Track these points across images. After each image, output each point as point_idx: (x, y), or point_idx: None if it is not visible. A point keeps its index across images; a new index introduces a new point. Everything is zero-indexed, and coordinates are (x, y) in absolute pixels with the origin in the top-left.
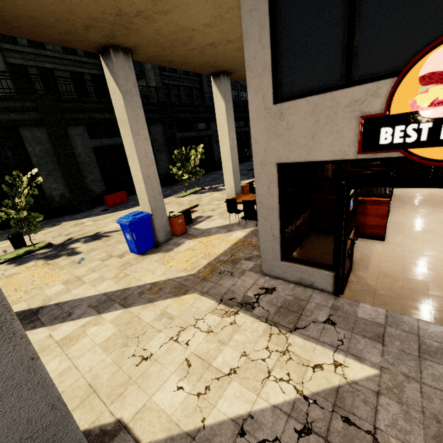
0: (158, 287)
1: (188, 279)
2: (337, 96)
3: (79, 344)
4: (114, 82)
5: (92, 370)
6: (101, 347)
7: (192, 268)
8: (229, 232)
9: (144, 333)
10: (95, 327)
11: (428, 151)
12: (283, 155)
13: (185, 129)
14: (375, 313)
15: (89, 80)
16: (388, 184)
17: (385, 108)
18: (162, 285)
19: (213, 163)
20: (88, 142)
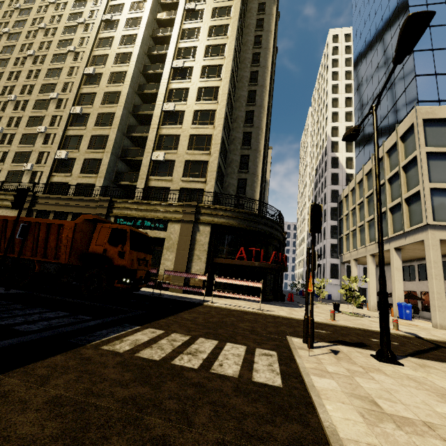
0: None
1: None
2: None
3: None
4: (398, 257)
5: None
6: None
7: None
8: (414, 319)
9: None
10: None
11: None
12: None
13: None
14: None
15: None
16: None
17: None
18: None
19: None
20: None
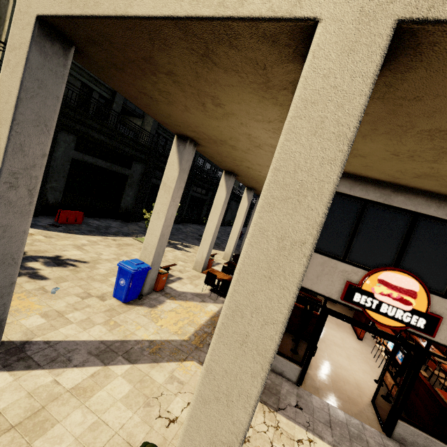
0: (158, 347)
1: (183, 345)
2: (337, 264)
3: (98, 397)
4: (177, 159)
5: (124, 427)
6: (123, 403)
7: (182, 333)
8: (204, 302)
9: (161, 394)
10: (107, 379)
11: (374, 314)
12: None
13: (160, 177)
14: (322, 404)
15: (104, 104)
16: (350, 322)
17: (360, 284)
18: (160, 345)
19: None
20: (71, 152)
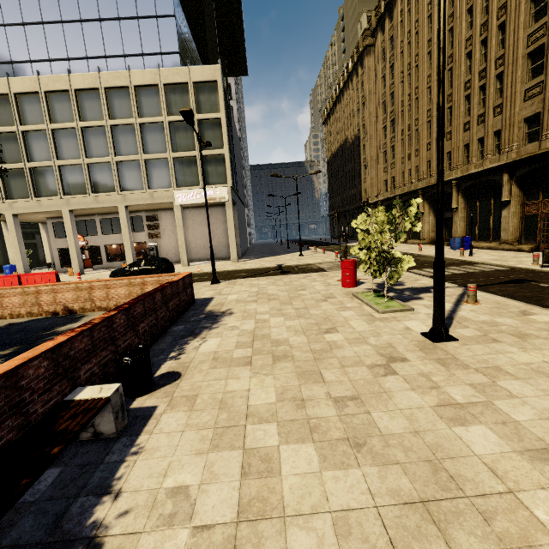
0: None
1: None
2: (65, 239)
3: None
4: (6, 228)
5: None
6: None
7: None
8: None
9: None
10: None
11: None
12: (58, 247)
13: None
14: None
15: None
16: None
17: None
18: None
19: (38, 261)
20: None
